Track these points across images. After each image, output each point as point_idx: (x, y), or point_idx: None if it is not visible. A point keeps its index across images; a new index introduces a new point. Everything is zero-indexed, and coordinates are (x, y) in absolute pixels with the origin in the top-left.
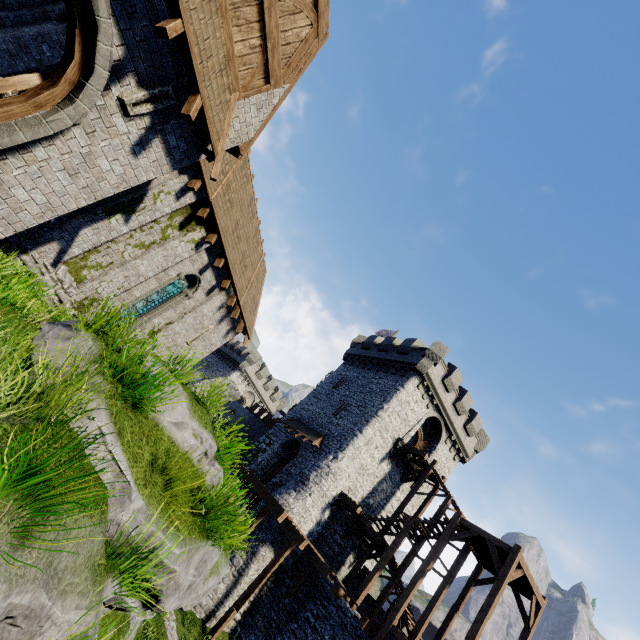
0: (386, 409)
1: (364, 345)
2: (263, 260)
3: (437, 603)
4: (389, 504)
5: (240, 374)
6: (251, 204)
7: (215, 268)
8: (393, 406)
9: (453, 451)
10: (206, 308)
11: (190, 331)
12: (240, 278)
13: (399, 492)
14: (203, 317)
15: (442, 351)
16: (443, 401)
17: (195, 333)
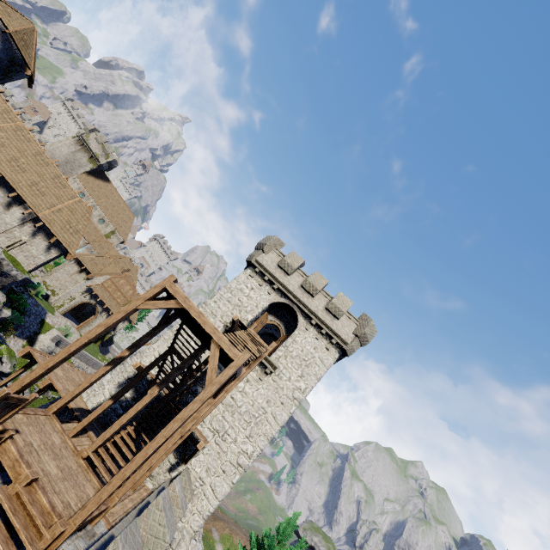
0: (212, 296)
1: None
2: (82, 203)
3: (136, 405)
4: (228, 395)
5: None
6: (41, 157)
7: (5, 187)
8: (220, 293)
9: (324, 339)
10: (7, 218)
11: (3, 239)
12: (33, 197)
13: (242, 382)
14: (8, 225)
15: (268, 239)
16: (286, 284)
17: (9, 242)
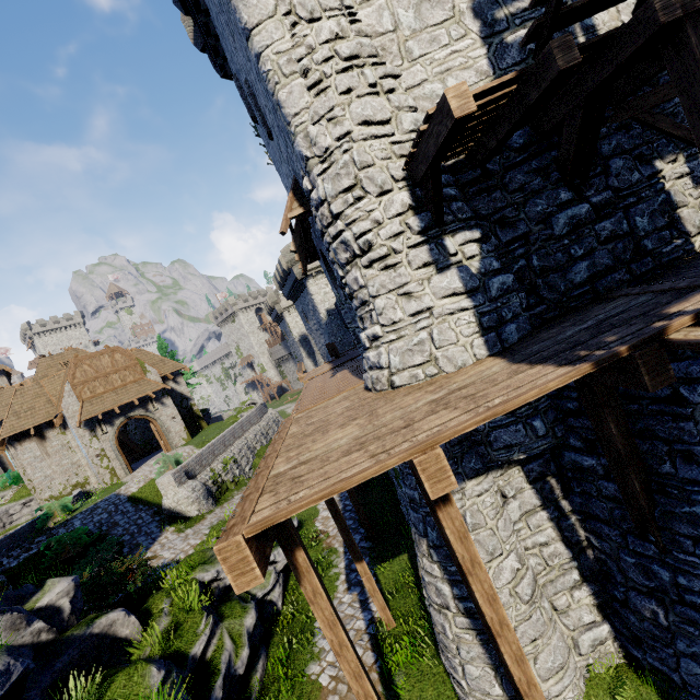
0: None
1: (175, 3)
2: None
3: None
4: None
5: (313, 279)
6: None
7: None
8: None
9: None
10: None
11: None
12: None
13: None
14: None
15: None
16: None
17: None
